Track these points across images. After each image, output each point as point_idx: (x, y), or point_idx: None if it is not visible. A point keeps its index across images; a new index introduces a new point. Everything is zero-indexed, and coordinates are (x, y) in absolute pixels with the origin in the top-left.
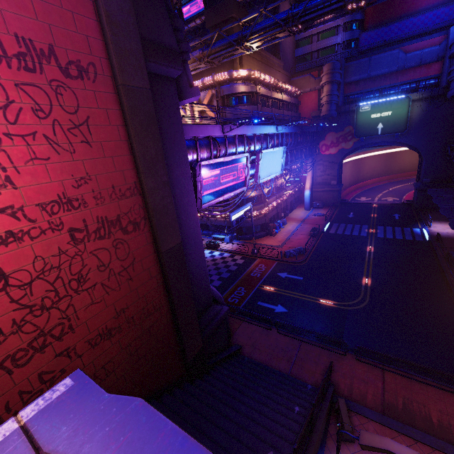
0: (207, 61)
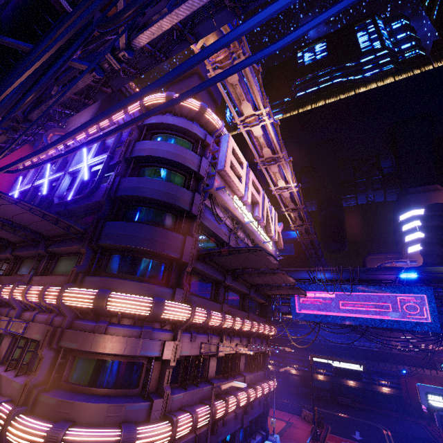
0: (298, 209)
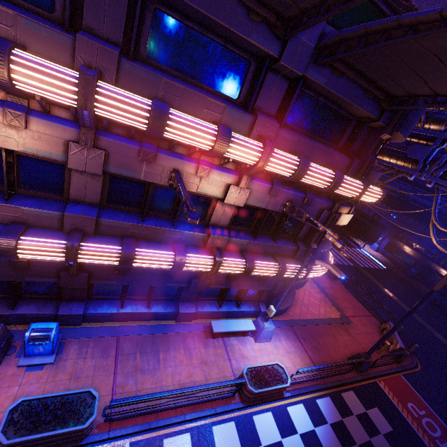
0: None
